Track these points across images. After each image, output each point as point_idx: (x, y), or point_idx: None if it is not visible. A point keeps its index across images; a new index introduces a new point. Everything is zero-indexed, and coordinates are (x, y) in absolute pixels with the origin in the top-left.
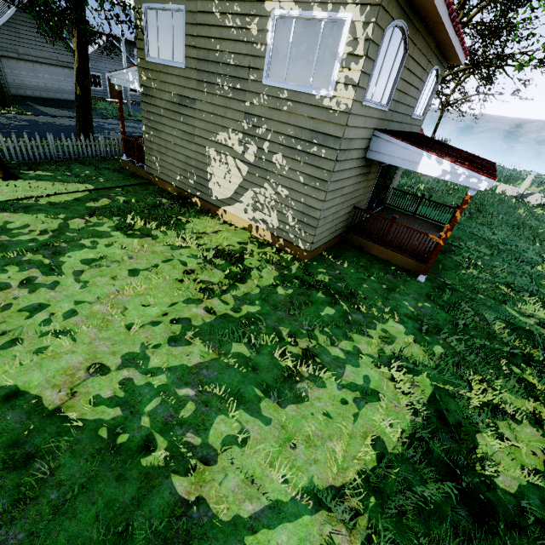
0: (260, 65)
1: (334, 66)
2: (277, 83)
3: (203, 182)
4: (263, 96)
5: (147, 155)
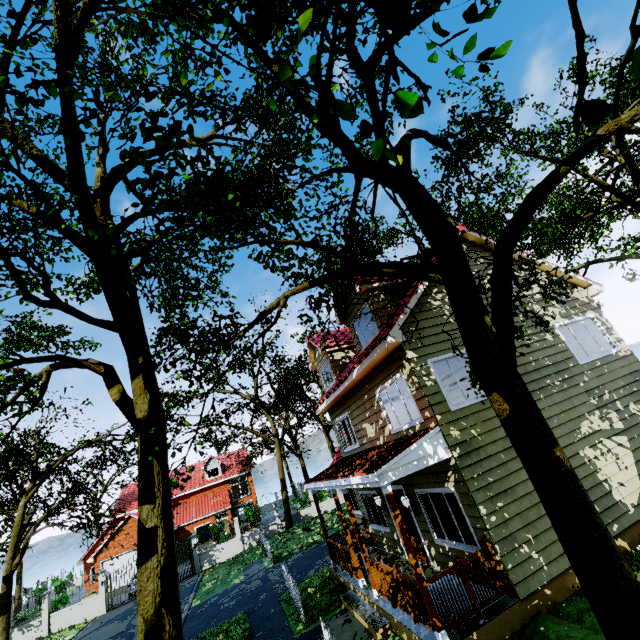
0: (569, 354)
1: (603, 337)
2: (588, 359)
3: (607, 502)
4: (587, 372)
5: (509, 557)
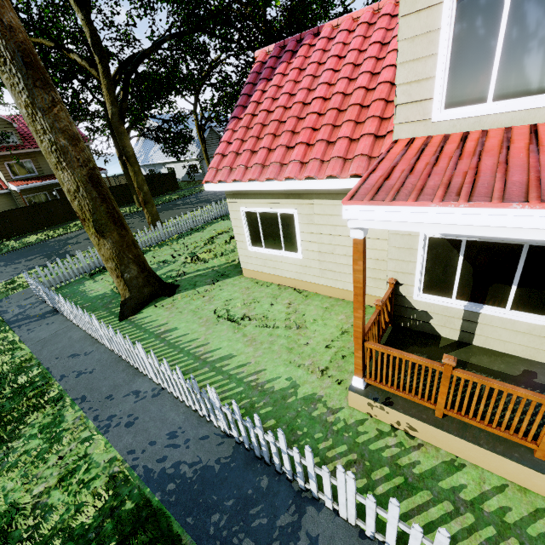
0: None
1: None
2: None
3: None
4: None
5: None
